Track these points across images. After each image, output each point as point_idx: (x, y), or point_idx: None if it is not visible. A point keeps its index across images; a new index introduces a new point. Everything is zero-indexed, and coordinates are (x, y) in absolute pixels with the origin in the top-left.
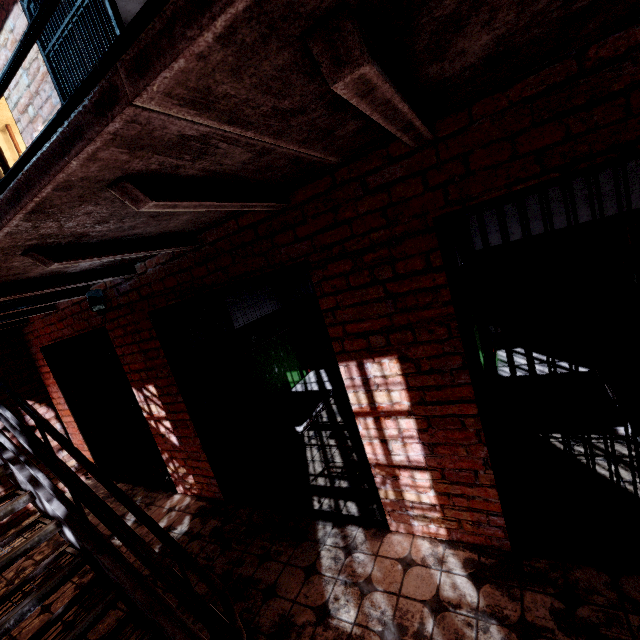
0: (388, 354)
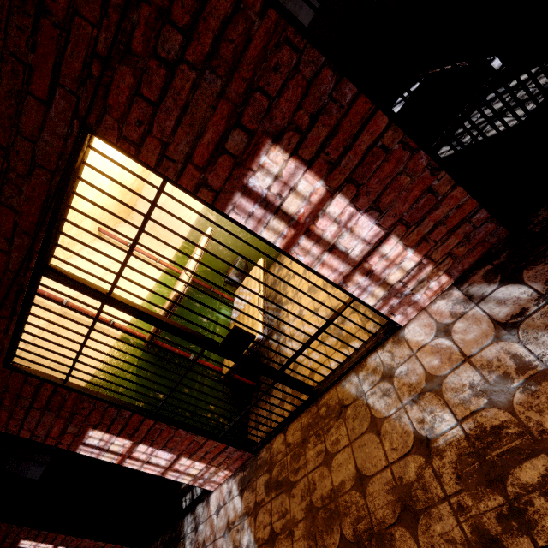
0: (19, 540)
